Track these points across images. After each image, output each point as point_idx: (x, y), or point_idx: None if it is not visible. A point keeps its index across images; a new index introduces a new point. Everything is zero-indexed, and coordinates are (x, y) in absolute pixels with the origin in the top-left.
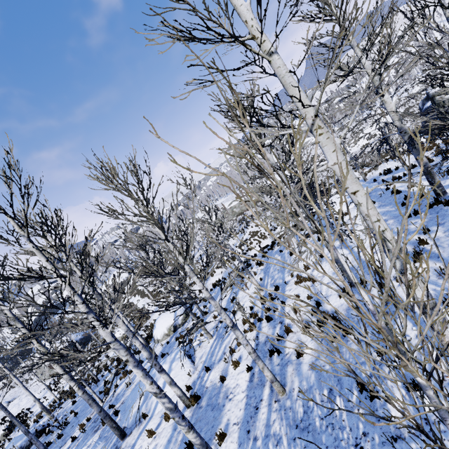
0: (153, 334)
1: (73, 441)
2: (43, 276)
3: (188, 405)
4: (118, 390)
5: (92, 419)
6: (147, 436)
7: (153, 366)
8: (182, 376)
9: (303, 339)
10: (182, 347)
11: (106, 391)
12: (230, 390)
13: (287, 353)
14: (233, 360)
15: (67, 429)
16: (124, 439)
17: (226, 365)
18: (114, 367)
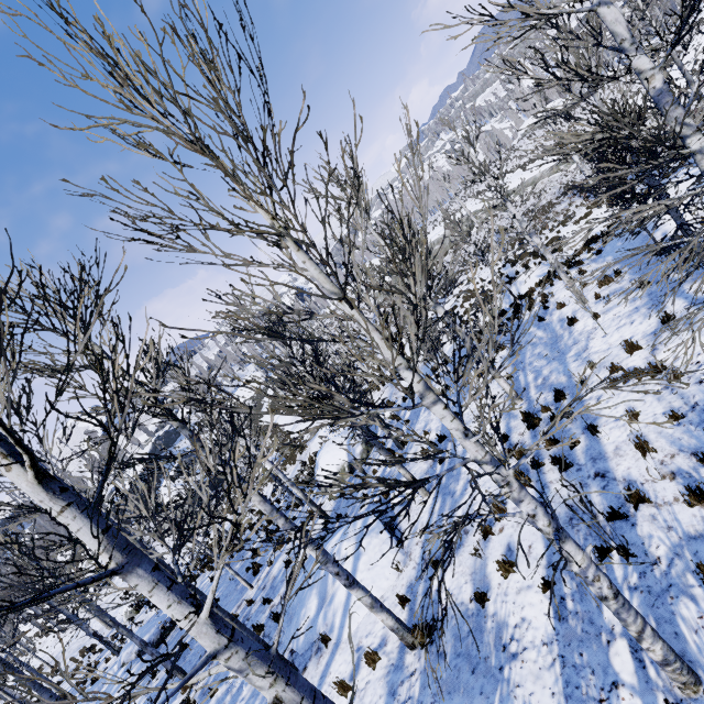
0: (317, 477)
1: None
2: None
3: (411, 644)
4: (274, 570)
5: (241, 618)
6: (337, 692)
7: (334, 576)
8: (383, 569)
9: (696, 525)
10: (370, 505)
11: (256, 570)
12: (508, 630)
13: (655, 561)
14: (500, 561)
15: None
16: None
17: (480, 563)
18: (262, 527)
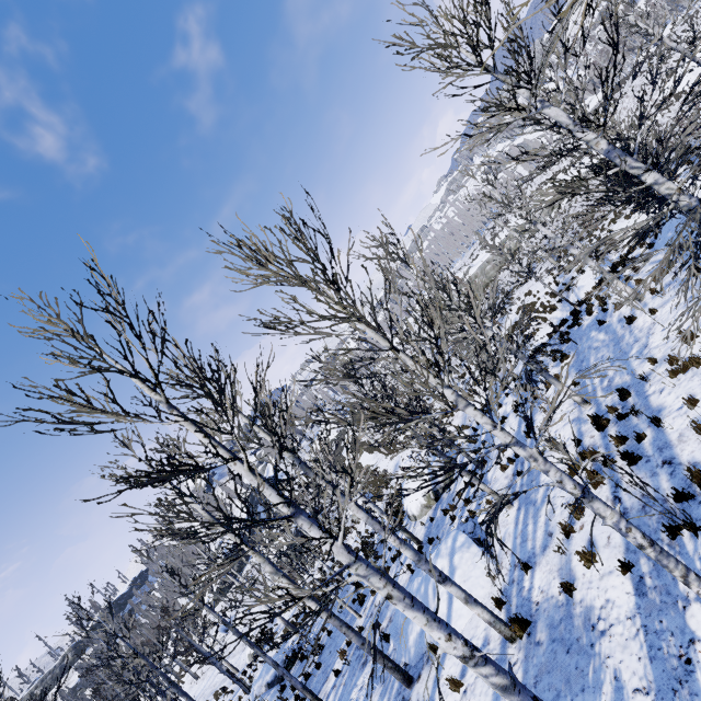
0: (405, 507)
1: (337, 677)
2: (200, 467)
3: (510, 637)
4: (378, 598)
5: (354, 644)
6: (450, 688)
7: (428, 573)
8: (477, 579)
9: None
10: (458, 526)
11: (362, 600)
12: (594, 612)
13: None
14: (579, 551)
15: (325, 656)
16: (411, 686)
17: (565, 559)
18: None
